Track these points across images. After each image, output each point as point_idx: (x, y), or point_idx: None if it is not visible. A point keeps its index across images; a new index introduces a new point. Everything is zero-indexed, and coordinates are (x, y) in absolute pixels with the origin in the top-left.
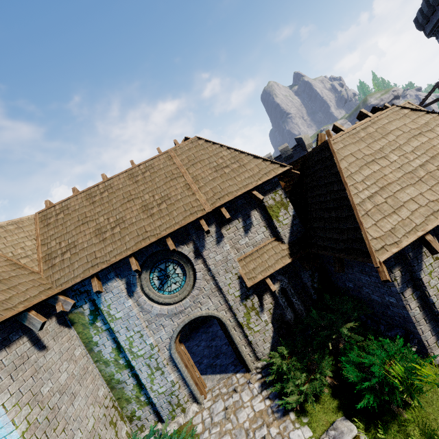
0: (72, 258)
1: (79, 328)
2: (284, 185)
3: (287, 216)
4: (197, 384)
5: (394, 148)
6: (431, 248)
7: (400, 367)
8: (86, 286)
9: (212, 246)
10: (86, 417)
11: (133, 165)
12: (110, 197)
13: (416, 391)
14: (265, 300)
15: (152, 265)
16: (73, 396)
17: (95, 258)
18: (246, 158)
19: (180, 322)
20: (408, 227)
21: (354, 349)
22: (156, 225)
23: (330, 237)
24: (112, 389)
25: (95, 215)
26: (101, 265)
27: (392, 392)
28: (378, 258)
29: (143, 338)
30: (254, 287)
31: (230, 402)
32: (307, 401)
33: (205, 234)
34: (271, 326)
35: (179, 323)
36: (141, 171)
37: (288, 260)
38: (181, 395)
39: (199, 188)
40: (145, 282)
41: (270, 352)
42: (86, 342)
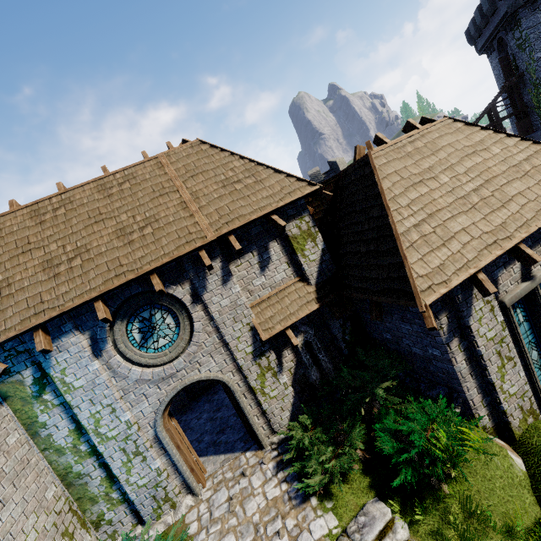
0: (3, 303)
1: (15, 404)
2: (312, 211)
3: (315, 250)
4: (193, 470)
5: (445, 168)
6: (483, 289)
7: (443, 433)
8: (27, 343)
9: (217, 287)
10: (23, 532)
11: (106, 173)
12: (69, 216)
13: (461, 461)
14: (285, 358)
15: (131, 312)
16: (1, 503)
17: (40, 303)
18: (265, 171)
19: (170, 389)
20: (459, 263)
21: (390, 414)
22: (137, 256)
23: (367, 276)
24: (68, 487)
25: (43, 240)
26: (49, 313)
27: (433, 463)
28: (424, 301)
29: (115, 414)
30: (272, 341)
31: (236, 490)
32: (333, 482)
33: (207, 270)
34: (291, 389)
35: (169, 391)
36: (117, 181)
37: (315, 306)
38: (170, 486)
39: (200, 208)
40: (120, 337)
41: (289, 423)
42: (28, 424)
